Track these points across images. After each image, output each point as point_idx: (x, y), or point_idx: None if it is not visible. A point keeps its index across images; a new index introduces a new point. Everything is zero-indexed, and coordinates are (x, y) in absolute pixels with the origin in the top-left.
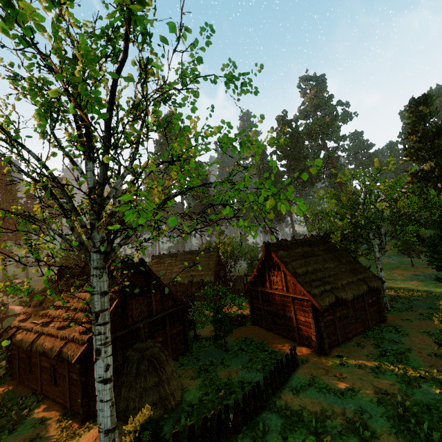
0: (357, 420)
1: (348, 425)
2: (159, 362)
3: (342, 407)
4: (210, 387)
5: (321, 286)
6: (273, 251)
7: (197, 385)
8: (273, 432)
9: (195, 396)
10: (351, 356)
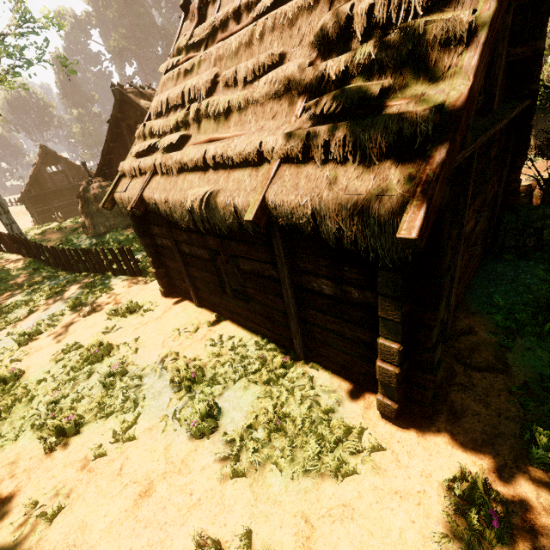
0: (5, 330)
1: (3, 323)
2: (84, 198)
3: (35, 318)
4: (136, 242)
5: (139, 159)
6: (181, 35)
7: (132, 235)
8: (46, 284)
9: (113, 239)
10: (143, 322)
